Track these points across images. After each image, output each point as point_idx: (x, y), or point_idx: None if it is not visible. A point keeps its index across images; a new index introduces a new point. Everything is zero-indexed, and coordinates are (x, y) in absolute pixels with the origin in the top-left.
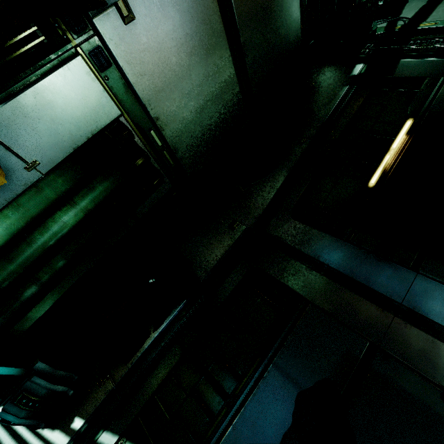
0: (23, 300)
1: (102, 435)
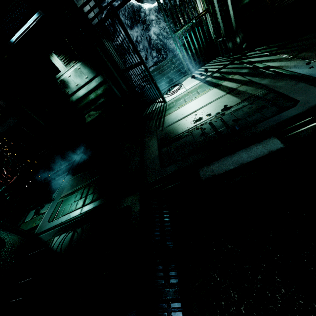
0: (243, 4)
1: (256, 49)
